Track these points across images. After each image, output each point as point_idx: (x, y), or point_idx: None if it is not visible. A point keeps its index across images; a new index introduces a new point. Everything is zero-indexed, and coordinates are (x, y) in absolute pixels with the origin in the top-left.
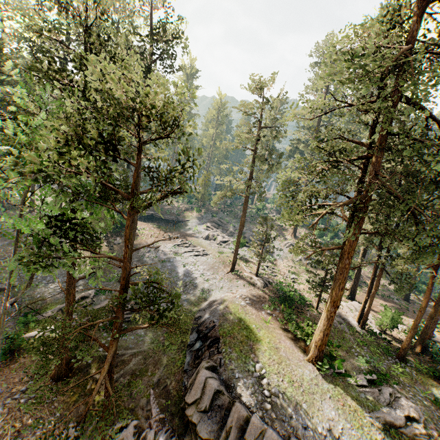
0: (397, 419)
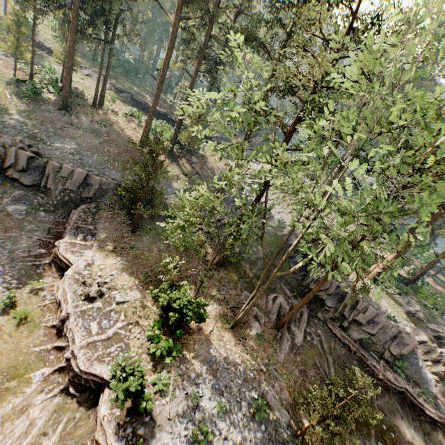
0: (412, 311)
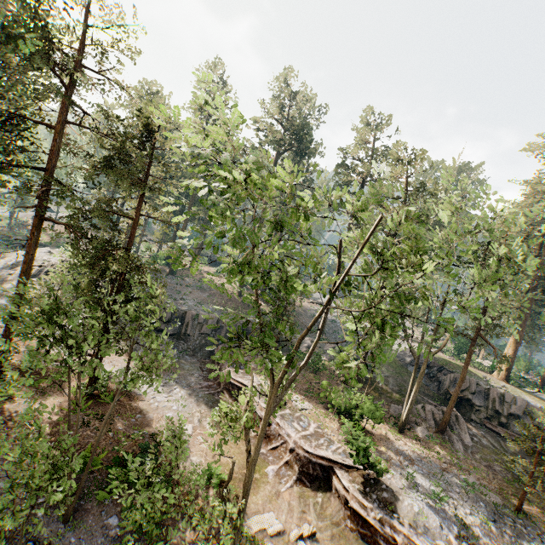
0: None
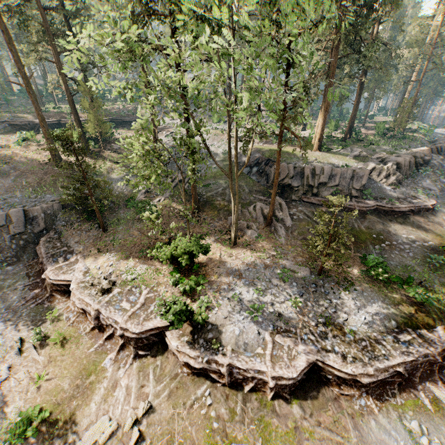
0: (357, 154)
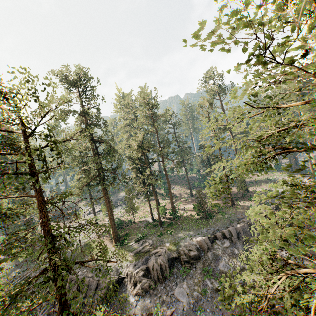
0: (139, 249)
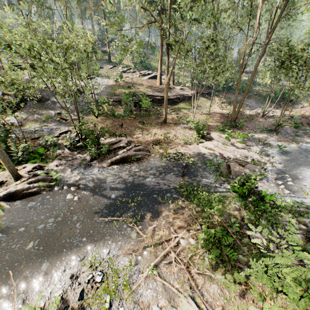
0: None
